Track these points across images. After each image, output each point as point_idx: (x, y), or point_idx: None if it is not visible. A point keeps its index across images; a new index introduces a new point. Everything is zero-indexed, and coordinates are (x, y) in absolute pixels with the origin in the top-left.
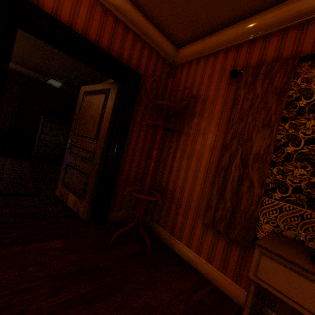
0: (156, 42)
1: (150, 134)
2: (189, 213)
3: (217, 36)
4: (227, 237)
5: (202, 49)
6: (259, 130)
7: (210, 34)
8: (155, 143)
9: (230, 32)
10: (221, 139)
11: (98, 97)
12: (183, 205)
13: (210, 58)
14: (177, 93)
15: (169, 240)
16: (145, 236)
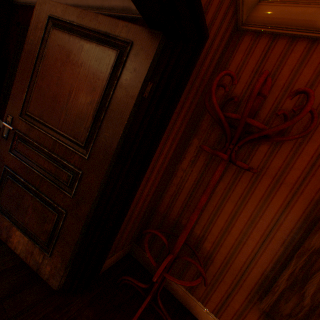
0: None
1: (175, 142)
2: (225, 277)
3: None
4: None
5: (311, 21)
6: None
7: None
8: (209, 184)
9: None
10: (306, 197)
11: (94, 50)
12: (216, 263)
13: (319, 48)
14: (235, 85)
15: (185, 298)
16: (169, 318)
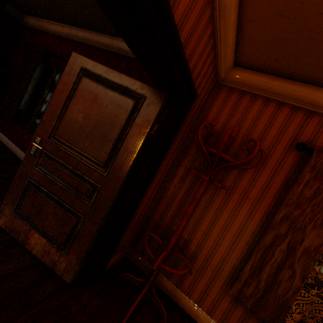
0: (224, 49)
1: (170, 163)
2: (206, 272)
3: (292, 86)
4: (246, 307)
5: (265, 87)
6: (316, 227)
7: (284, 77)
8: (195, 197)
9: (309, 92)
10: (262, 208)
11: (117, 97)
12: (199, 261)
13: (271, 104)
14: (216, 123)
15: (173, 292)
16: (161, 304)
